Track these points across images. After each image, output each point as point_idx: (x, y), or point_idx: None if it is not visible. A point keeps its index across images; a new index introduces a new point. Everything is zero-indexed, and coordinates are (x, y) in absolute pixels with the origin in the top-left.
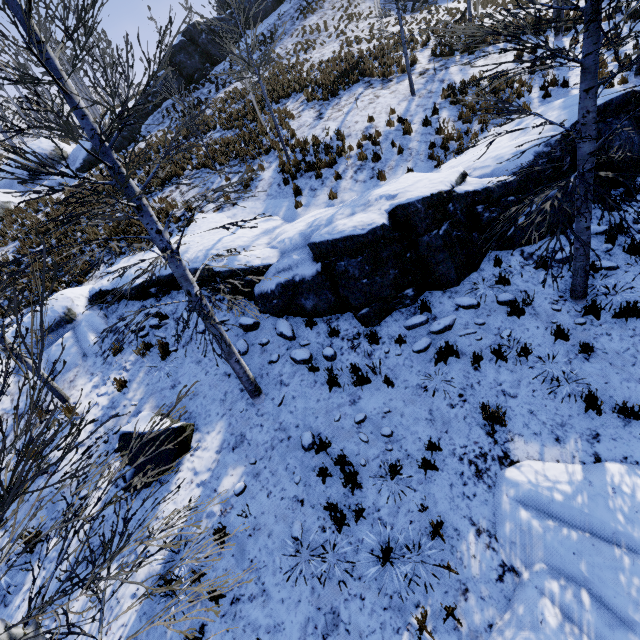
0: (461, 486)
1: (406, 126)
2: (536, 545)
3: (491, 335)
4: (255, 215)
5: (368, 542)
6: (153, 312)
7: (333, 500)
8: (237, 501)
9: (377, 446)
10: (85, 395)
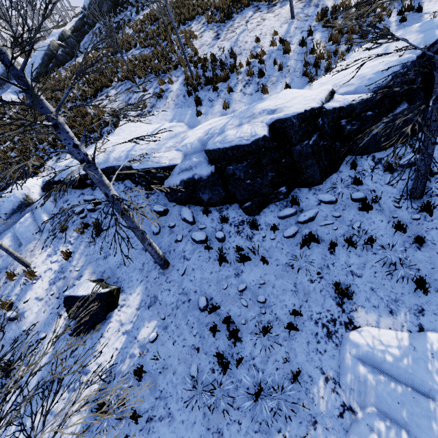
0: (315, 343)
1: (286, 46)
2: (369, 393)
3: (345, 226)
4: (166, 121)
5: (245, 382)
6: (89, 199)
7: (220, 349)
8: (151, 346)
9: (254, 310)
10: (42, 262)
